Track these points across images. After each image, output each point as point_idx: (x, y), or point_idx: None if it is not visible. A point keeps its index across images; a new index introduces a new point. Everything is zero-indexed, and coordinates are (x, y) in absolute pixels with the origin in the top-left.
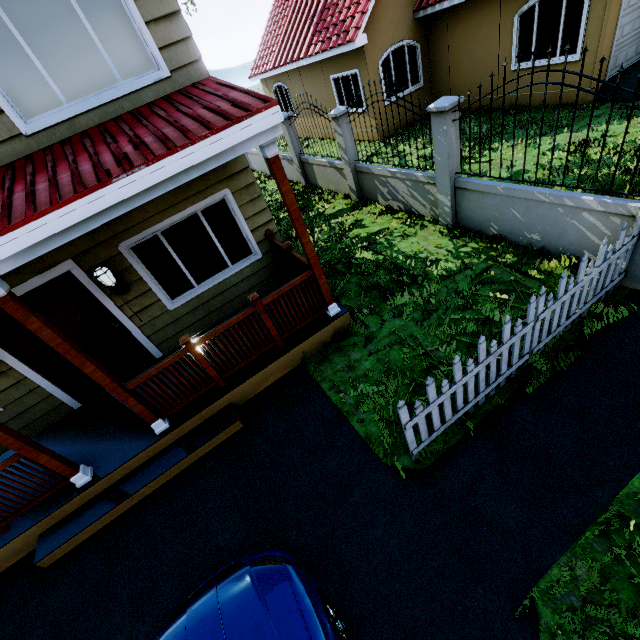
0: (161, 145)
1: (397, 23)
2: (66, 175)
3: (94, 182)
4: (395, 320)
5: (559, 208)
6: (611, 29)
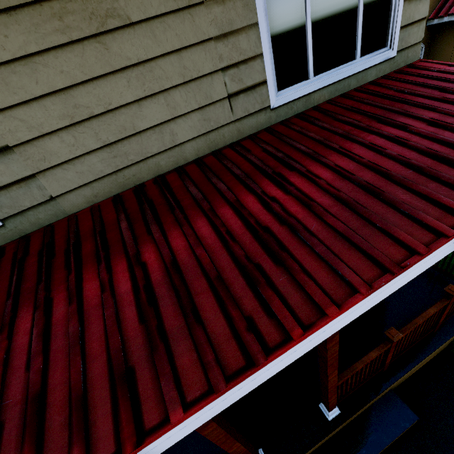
0: None
1: None
2: (391, 164)
3: None
4: None
5: None
6: None
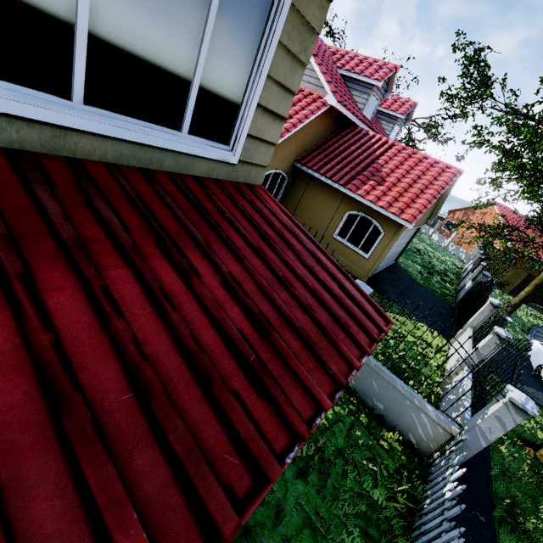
0: (305, 348)
1: (285, 159)
2: (104, 362)
3: (232, 456)
4: (297, 482)
5: (408, 401)
6: (385, 255)
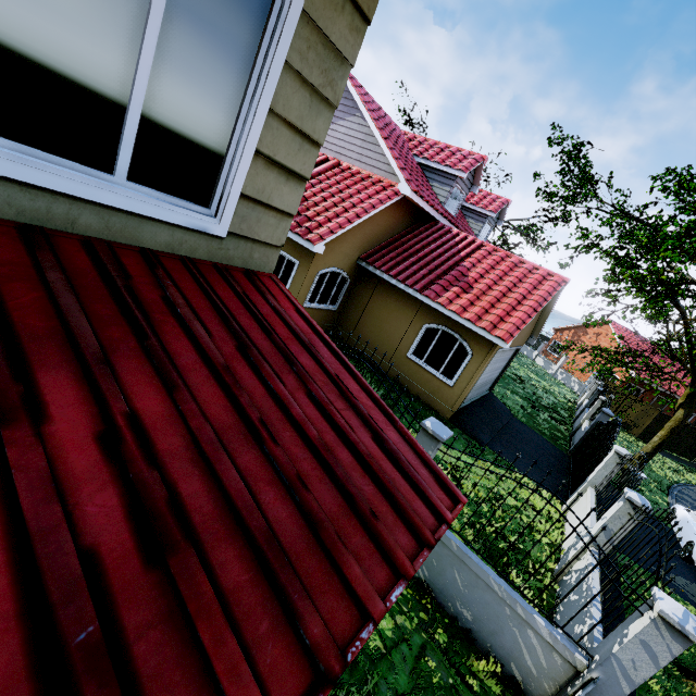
0: (261, 579)
1: (346, 256)
2: None
3: None
4: None
5: (507, 607)
6: (474, 382)
